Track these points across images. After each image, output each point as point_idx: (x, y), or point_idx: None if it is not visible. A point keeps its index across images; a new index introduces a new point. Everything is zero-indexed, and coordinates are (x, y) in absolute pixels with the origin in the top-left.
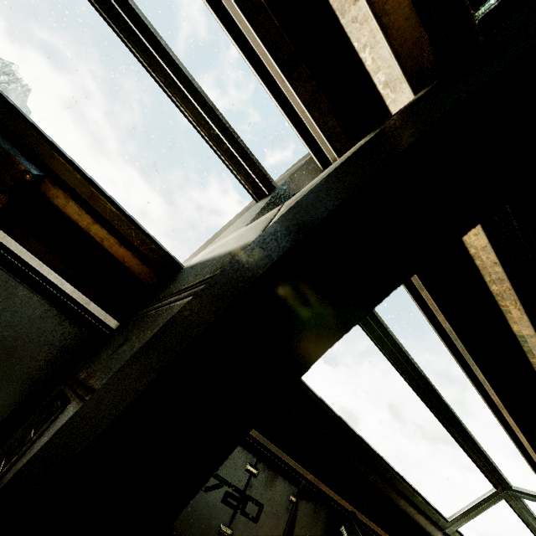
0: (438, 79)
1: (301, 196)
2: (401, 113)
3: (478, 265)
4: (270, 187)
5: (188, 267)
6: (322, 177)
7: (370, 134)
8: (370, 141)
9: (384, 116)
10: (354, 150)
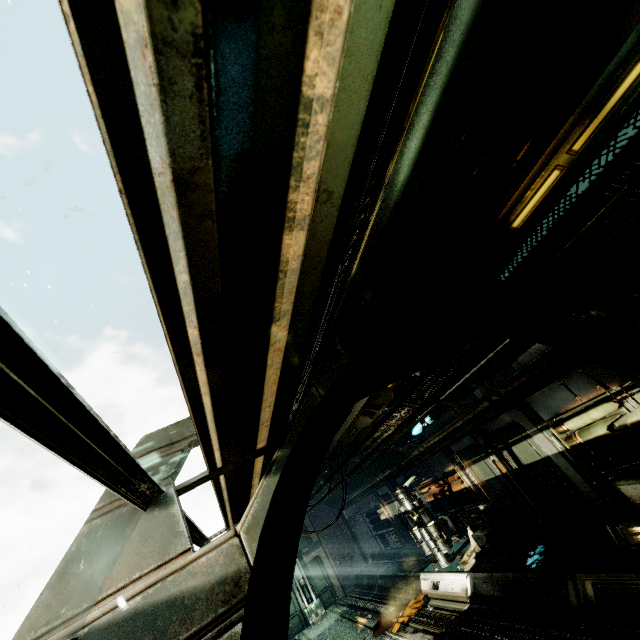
0: (283, 447)
1: (253, 525)
2: (283, 473)
3: (254, 472)
4: (161, 493)
5: (113, 627)
6: (258, 509)
7: (266, 476)
8: (279, 490)
9: (253, 448)
10: (266, 489)
